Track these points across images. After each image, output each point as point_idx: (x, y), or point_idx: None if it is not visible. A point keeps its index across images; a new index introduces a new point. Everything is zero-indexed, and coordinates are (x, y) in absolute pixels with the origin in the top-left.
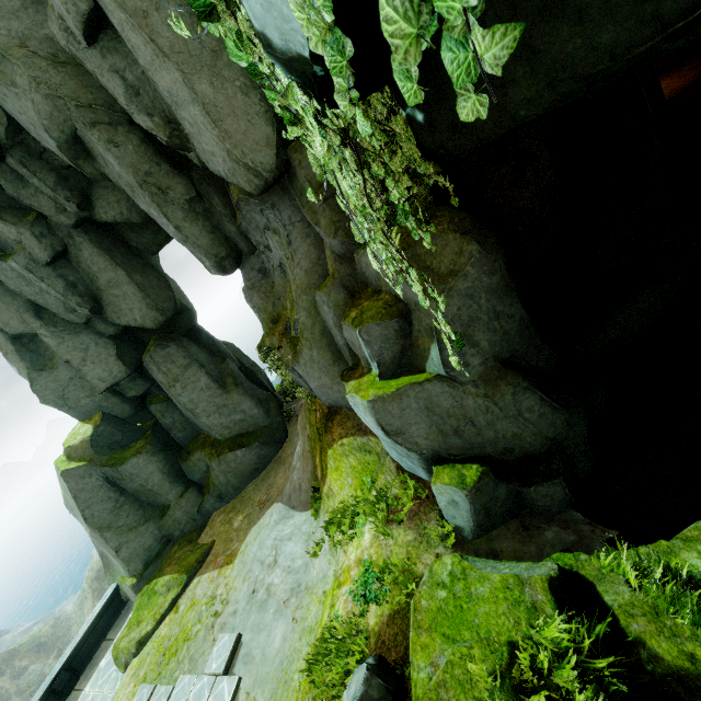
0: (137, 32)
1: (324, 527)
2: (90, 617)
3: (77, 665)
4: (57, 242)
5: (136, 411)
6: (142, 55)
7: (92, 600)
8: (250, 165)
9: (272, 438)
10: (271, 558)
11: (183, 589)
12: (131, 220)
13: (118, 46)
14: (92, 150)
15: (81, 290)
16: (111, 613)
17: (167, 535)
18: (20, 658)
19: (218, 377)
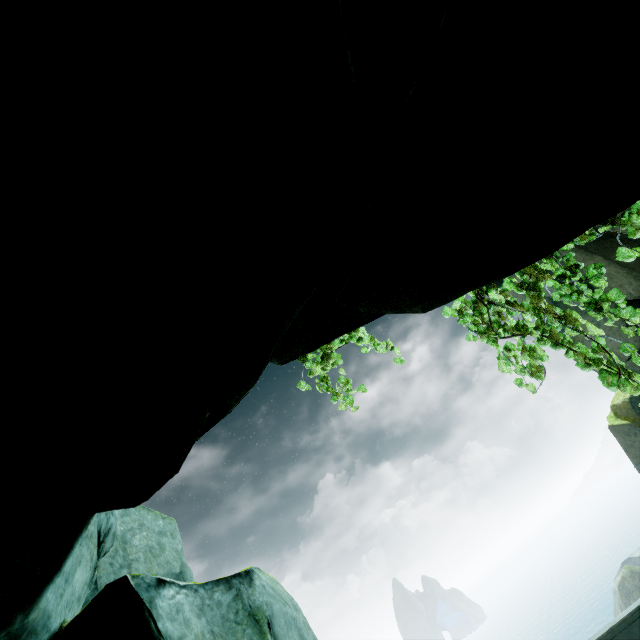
0: None
1: None
2: None
3: None
4: None
5: None
6: None
7: None
8: None
9: None
10: None
11: None
12: None
13: None
14: None
15: None
16: None
17: None
18: None
19: None
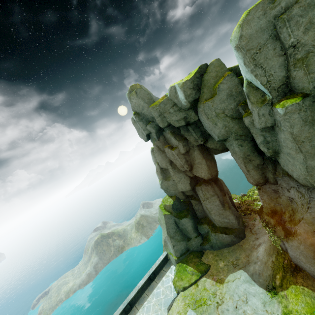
0: (293, 143)
1: (283, 314)
2: (159, 259)
3: (155, 273)
4: (188, 147)
5: (185, 198)
6: (287, 145)
7: (135, 229)
8: (313, 185)
9: (238, 235)
10: (243, 297)
11: (199, 278)
12: (218, 149)
13: (270, 131)
14: (228, 141)
15: (189, 163)
16: (164, 261)
17: (188, 247)
18: (114, 236)
19: (222, 202)
